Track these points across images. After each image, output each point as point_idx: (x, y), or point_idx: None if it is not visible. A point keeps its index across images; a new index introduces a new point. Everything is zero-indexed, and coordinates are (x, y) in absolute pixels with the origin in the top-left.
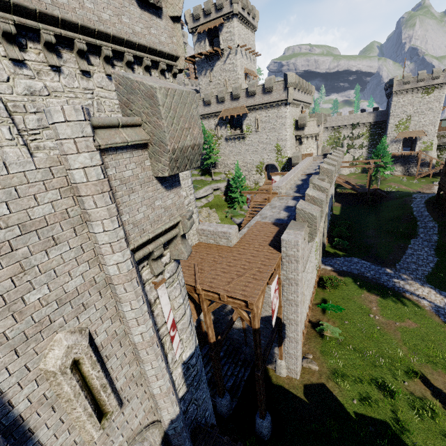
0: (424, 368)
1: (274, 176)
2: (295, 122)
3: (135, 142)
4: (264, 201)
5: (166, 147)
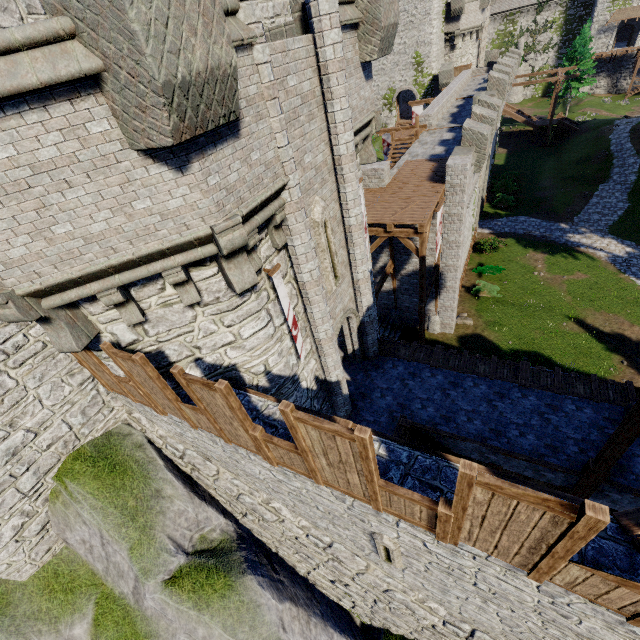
0: (586, 311)
1: (415, 107)
2: (445, 6)
3: (355, 21)
4: (410, 139)
5: (379, 24)
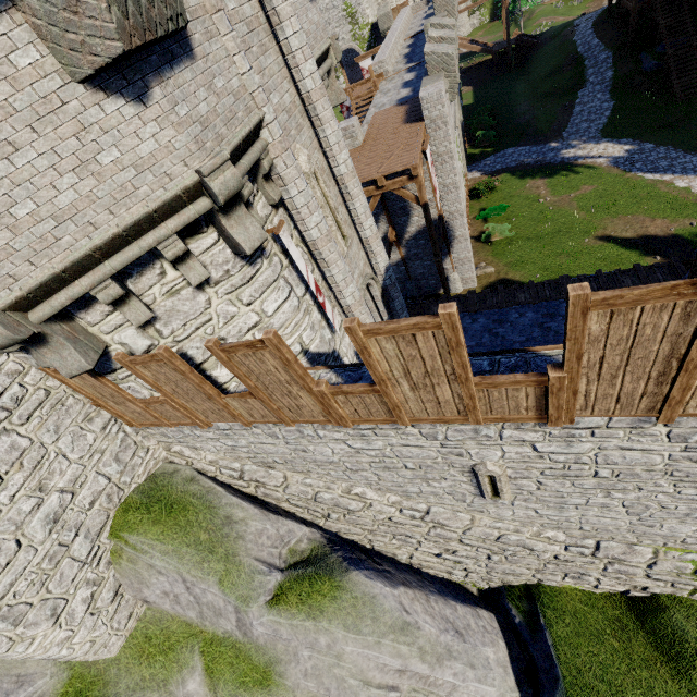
0: (604, 221)
1: (363, 62)
2: None
3: None
4: (370, 92)
5: None
